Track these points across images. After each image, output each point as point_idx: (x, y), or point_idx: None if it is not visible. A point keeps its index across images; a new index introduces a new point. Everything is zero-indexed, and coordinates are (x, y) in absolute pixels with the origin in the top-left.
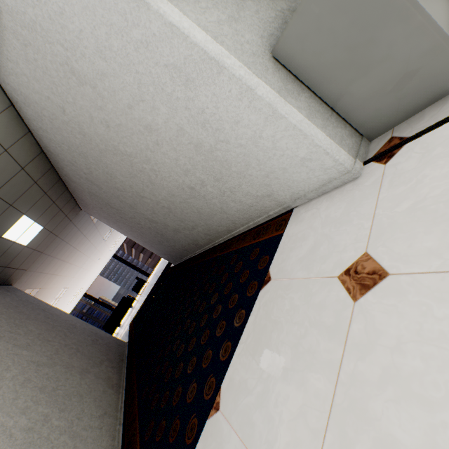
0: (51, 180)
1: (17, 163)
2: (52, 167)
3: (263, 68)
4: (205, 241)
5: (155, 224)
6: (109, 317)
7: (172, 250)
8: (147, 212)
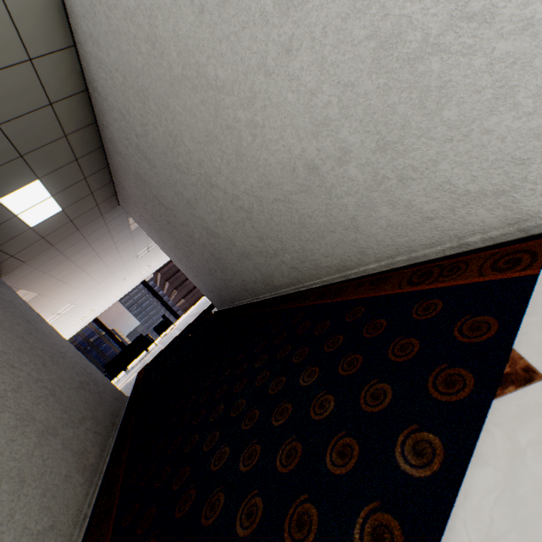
0: (89, 143)
1: (43, 91)
2: (94, 122)
3: None
4: (284, 281)
5: (214, 240)
6: (116, 355)
7: (225, 286)
8: (210, 216)
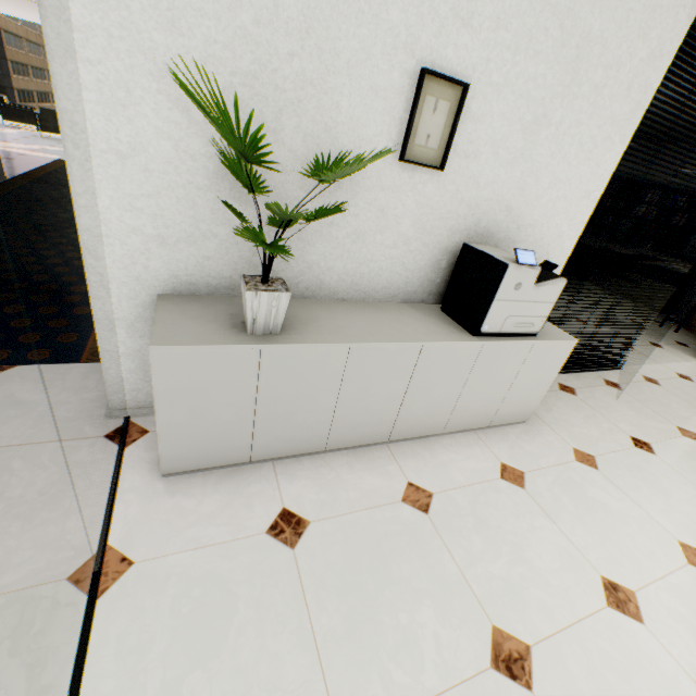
0: None
1: None
2: None
3: (131, 294)
4: None
5: None
6: None
7: None
8: None
